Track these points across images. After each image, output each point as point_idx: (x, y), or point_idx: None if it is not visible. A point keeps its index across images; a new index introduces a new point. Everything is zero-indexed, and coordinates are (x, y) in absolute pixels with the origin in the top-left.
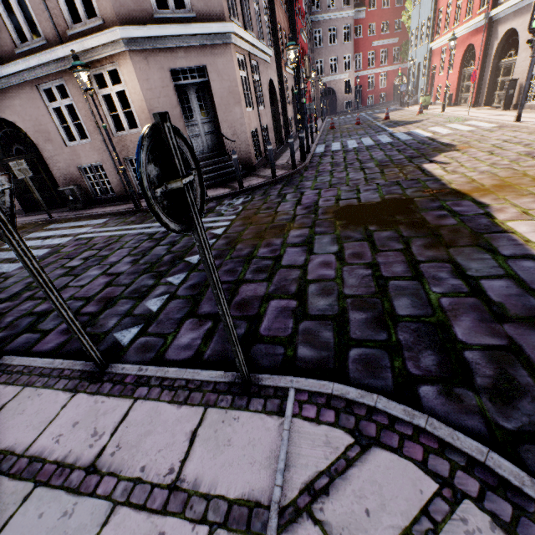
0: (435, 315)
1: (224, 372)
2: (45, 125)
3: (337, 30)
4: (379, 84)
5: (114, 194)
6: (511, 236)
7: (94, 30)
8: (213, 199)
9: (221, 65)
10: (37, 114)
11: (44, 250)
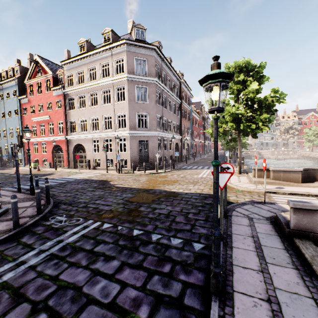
0: (202, 202)
1: None
2: None
3: None
4: None
5: None
6: (178, 192)
7: None
8: (28, 226)
9: None
10: None
11: None
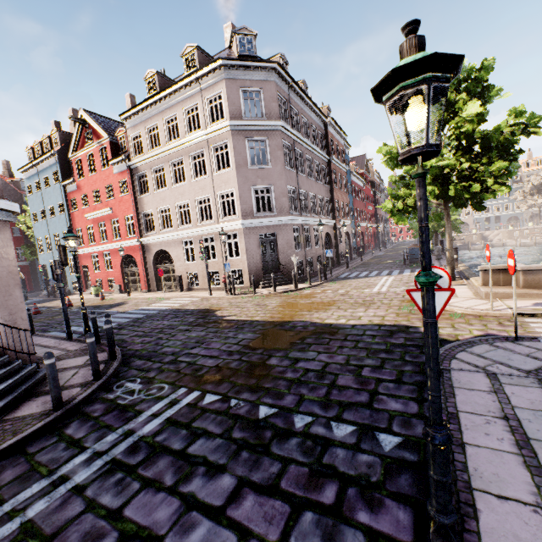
0: (386, 343)
1: None
2: None
3: None
4: None
5: None
6: (337, 324)
7: None
8: (78, 404)
9: (1, 241)
10: None
11: None
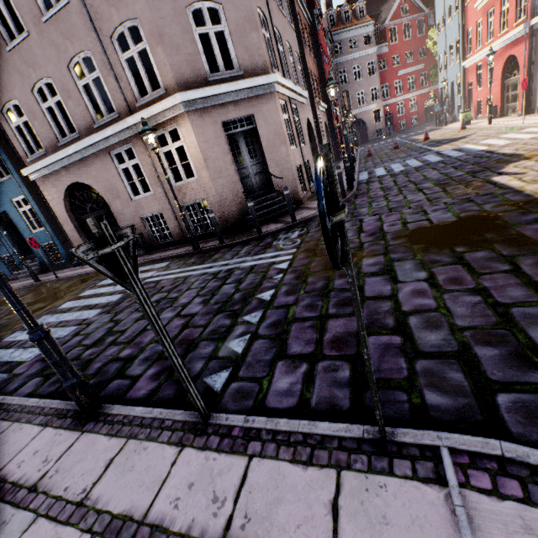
0: None
1: (346, 424)
2: (115, 184)
3: (361, 67)
4: (410, 108)
5: (172, 238)
6: None
7: (158, 99)
8: (268, 235)
9: (267, 112)
10: (108, 176)
11: (117, 295)
